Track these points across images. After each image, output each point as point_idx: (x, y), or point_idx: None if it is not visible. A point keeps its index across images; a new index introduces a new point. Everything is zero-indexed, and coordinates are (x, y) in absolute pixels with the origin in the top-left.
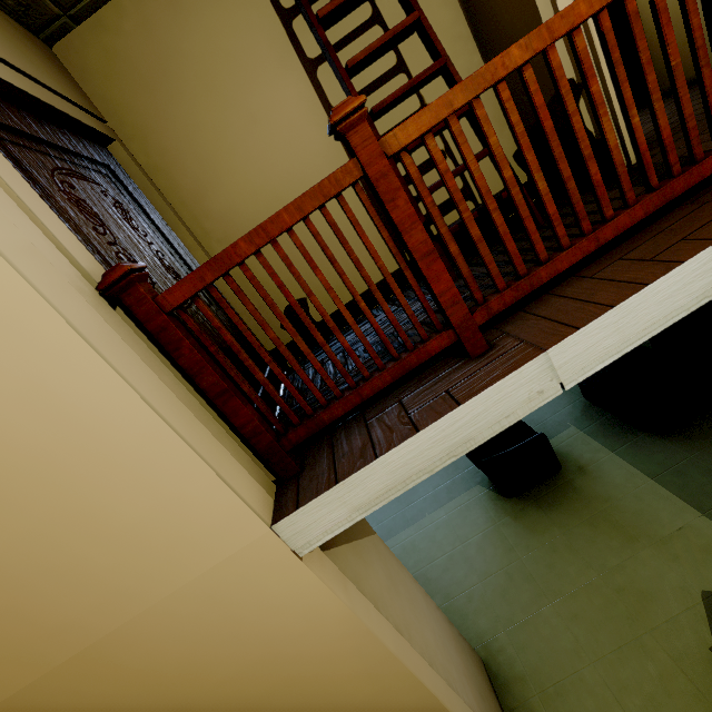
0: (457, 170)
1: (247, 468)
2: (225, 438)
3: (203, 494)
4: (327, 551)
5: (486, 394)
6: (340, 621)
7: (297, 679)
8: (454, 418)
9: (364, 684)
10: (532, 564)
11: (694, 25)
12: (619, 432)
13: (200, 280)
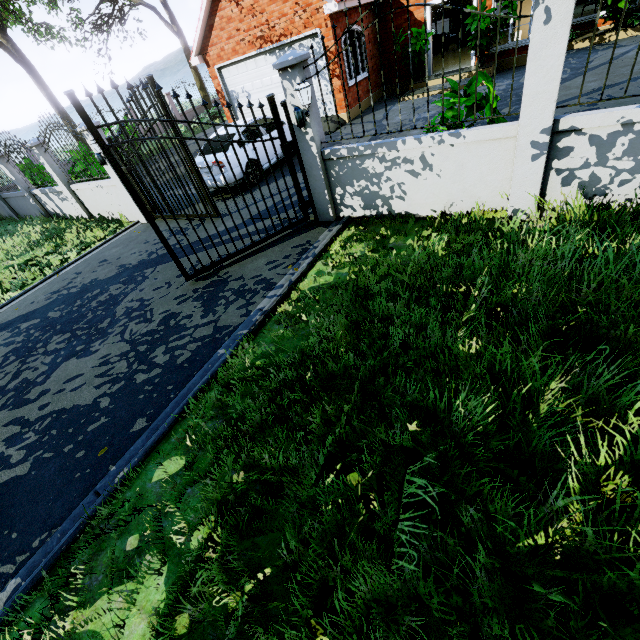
0: None
1: None
2: None
3: None
4: None
5: None
6: None
7: None
8: None
9: None
10: None
11: None
12: None
13: None
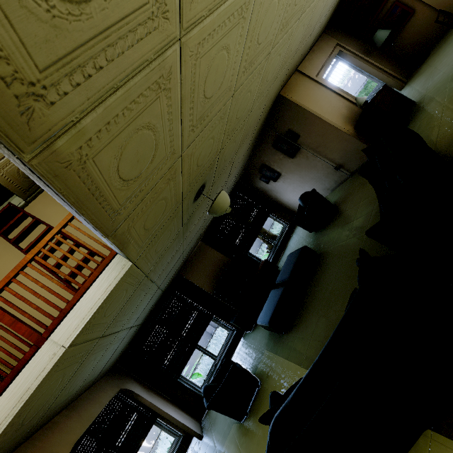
0: (91, 273)
1: None
2: None
3: None
4: None
5: (28, 366)
6: None
7: None
8: (16, 383)
9: None
10: None
11: None
12: (278, 340)
13: None
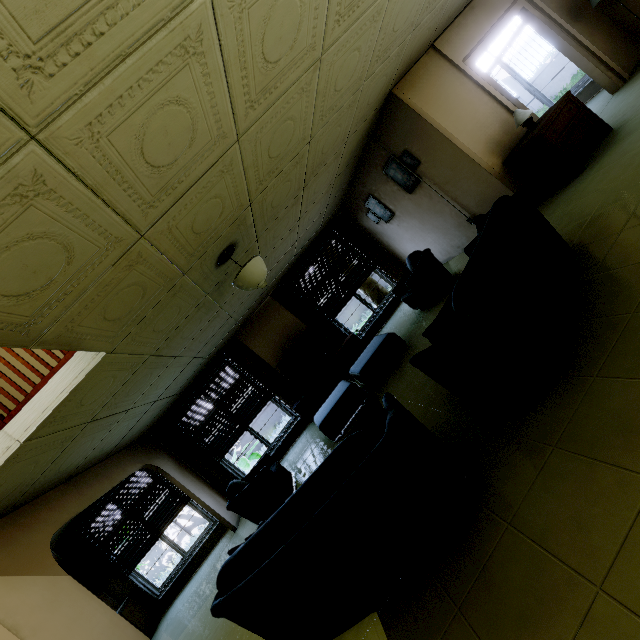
0: None
1: None
2: None
3: None
4: None
5: None
6: None
7: None
8: None
9: None
10: None
11: None
12: (329, 447)
13: None
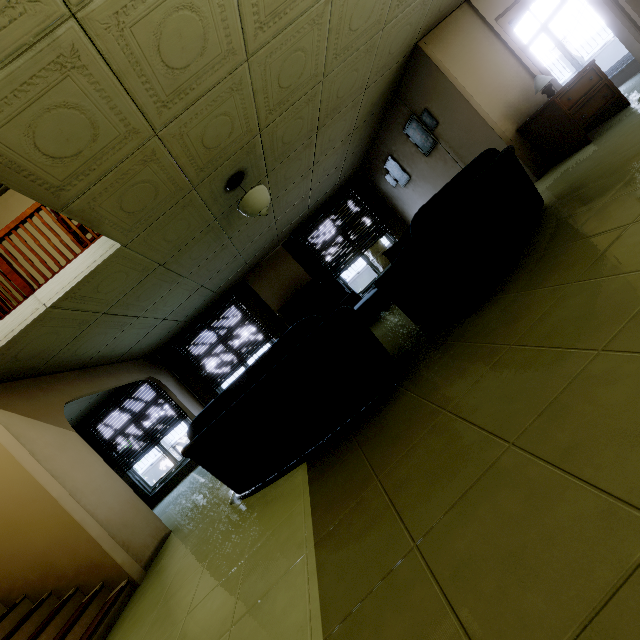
0: None
1: None
2: None
3: None
4: None
5: (15, 312)
6: None
7: None
8: (4, 323)
9: None
10: None
11: None
12: None
13: None
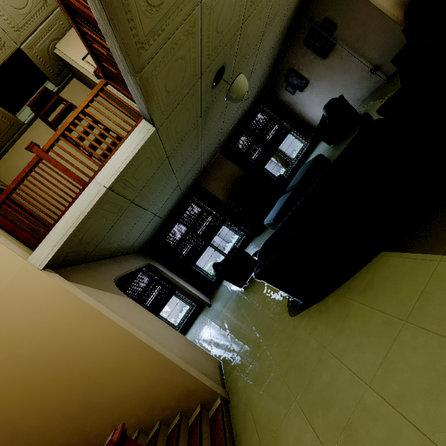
0: None
1: (25, 251)
2: (17, 243)
3: (1, 253)
4: (70, 282)
5: (81, 196)
6: (64, 294)
7: (56, 327)
8: (74, 207)
9: (85, 324)
10: (245, 308)
11: (116, 97)
12: None
13: (1, 199)
